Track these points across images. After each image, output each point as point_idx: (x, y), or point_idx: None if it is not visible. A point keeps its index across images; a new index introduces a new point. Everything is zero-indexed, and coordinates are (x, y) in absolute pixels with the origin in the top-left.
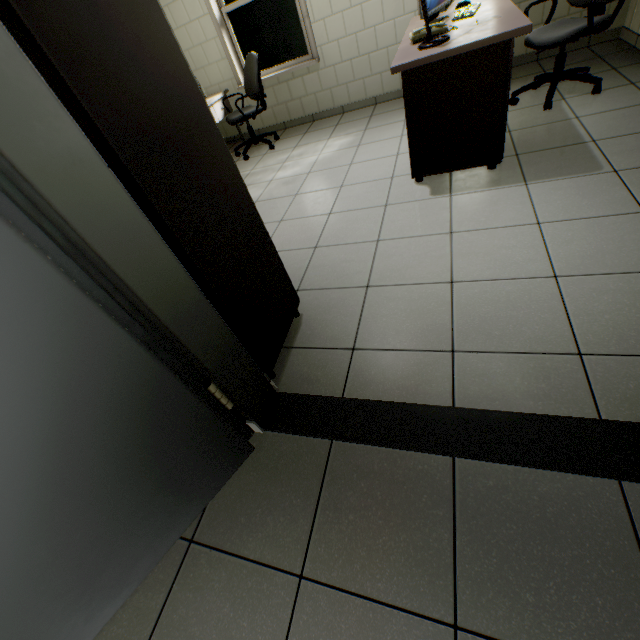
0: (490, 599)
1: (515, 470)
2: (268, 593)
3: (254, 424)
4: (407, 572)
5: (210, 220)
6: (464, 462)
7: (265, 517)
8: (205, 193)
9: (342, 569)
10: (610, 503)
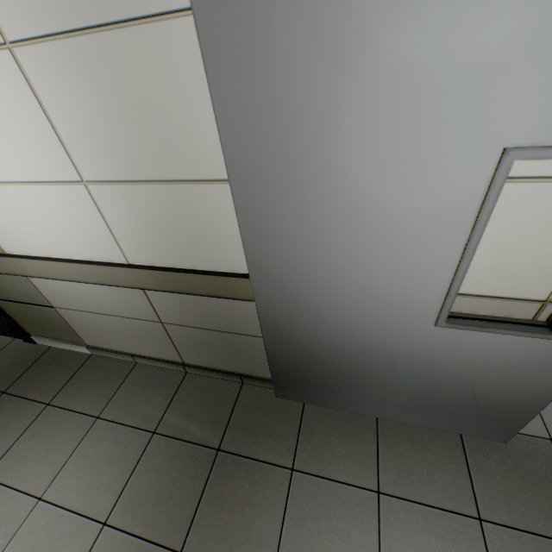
0: None
1: None
2: None
3: None
4: None
5: None
6: None
7: None
8: None
9: None
10: (6, 343)
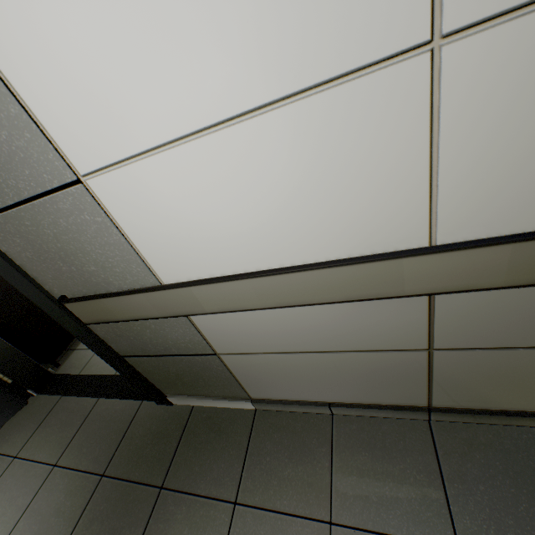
0: (73, 453)
1: (115, 401)
2: (0, 466)
3: (30, 391)
4: (53, 448)
5: (3, 298)
6: (102, 399)
7: (17, 434)
8: (0, 287)
9: (32, 451)
10: (134, 410)
